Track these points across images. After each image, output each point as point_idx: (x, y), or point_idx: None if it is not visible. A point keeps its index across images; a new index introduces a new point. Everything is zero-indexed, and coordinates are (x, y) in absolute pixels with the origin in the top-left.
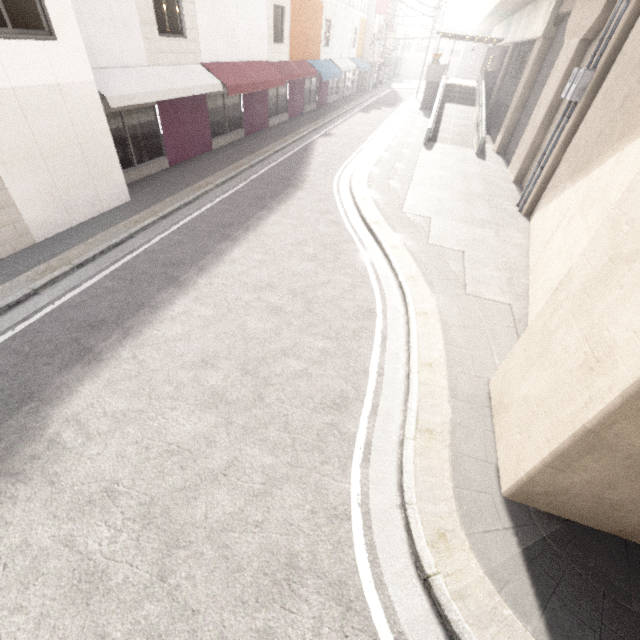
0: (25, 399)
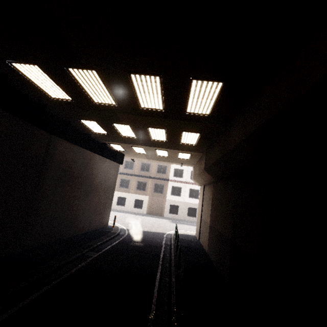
0: (182, 224)
